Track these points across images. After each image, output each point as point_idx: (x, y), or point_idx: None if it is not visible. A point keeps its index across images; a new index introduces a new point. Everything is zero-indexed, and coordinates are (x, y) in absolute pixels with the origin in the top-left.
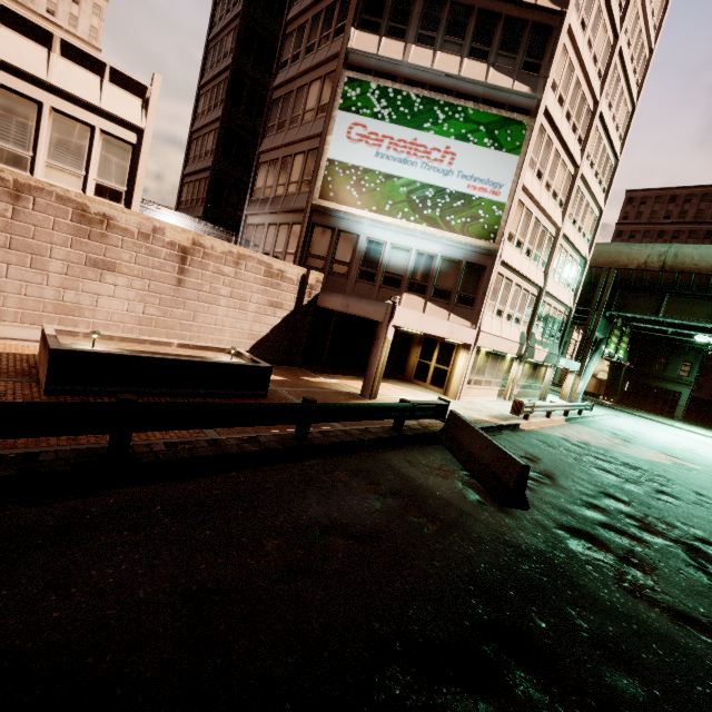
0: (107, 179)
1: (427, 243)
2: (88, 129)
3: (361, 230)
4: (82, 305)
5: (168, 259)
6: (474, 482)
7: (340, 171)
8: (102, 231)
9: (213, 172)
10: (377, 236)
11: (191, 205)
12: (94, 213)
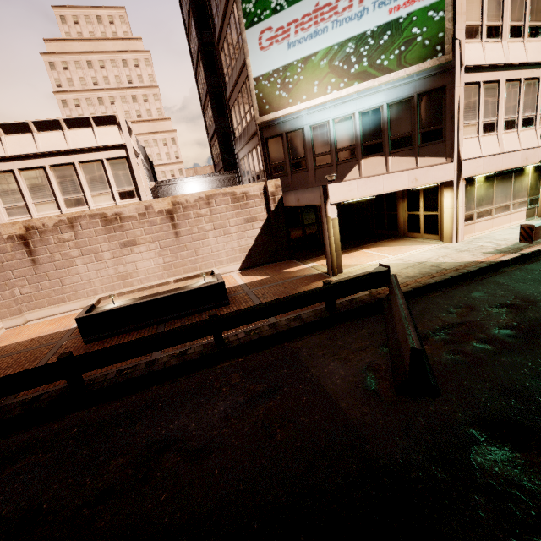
0: (122, 187)
1: (367, 99)
2: (100, 163)
3: (303, 123)
4: (130, 271)
5: (163, 223)
6: (387, 361)
7: (266, 83)
8: (120, 224)
9: (217, 132)
10: (318, 120)
11: (218, 160)
12: (110, 216)
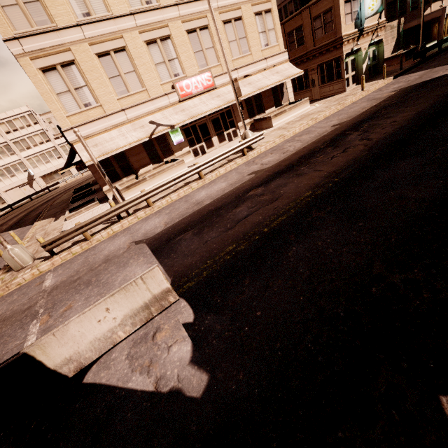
0: None
1: None
2: None
3: None
4: None
5: None
6: None
7: None
8: None
9: None
10: None
11: None
12: None
